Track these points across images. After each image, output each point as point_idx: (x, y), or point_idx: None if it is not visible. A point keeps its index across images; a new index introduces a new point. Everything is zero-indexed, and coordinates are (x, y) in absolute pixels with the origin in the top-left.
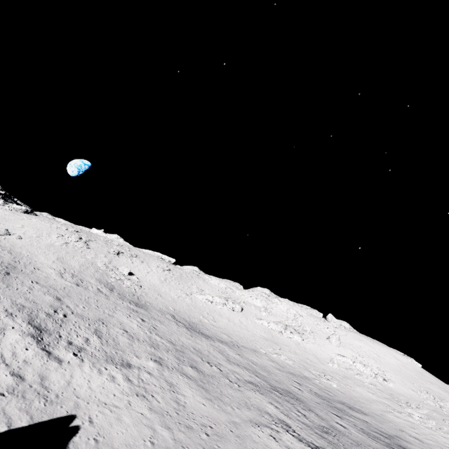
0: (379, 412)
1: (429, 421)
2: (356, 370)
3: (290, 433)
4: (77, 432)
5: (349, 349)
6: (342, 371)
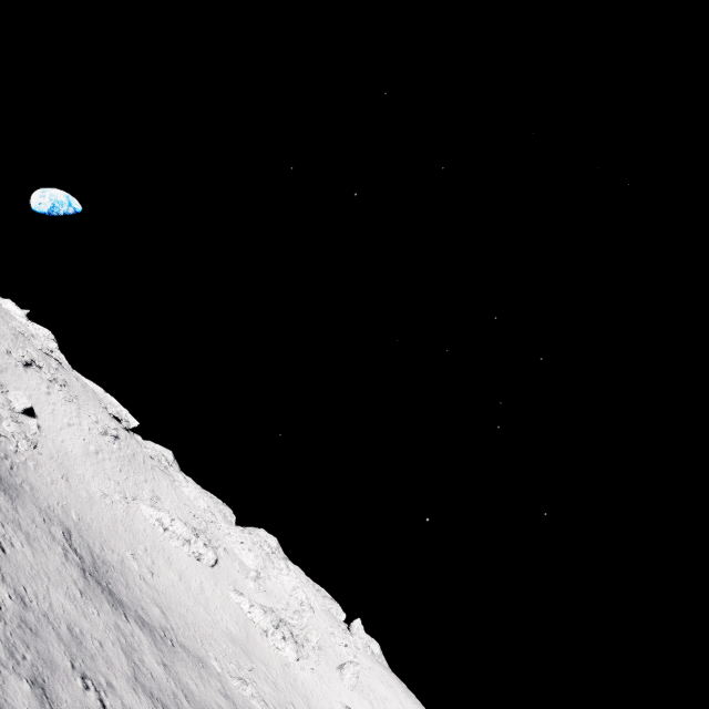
0: None
1: None
2: None
3: None
4: None
5: (367, 700)
6: None
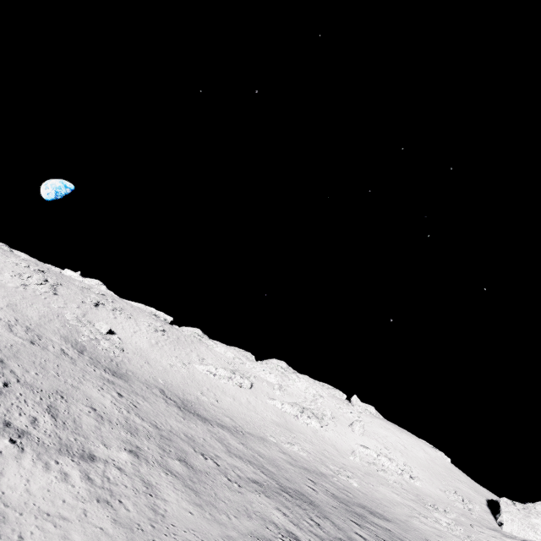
0: (403, 517)
1: (456, 528)
2: (381, 464)
3: None
4: None
5: (374, 439)
6: (365, 466)
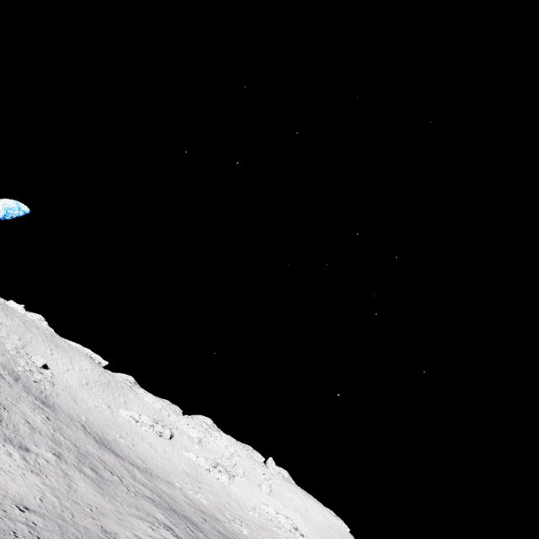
0: None
1: None
2: (277, 522)
3: (170, 531)
4: None
5: (279, 500)
6: (262, 521)
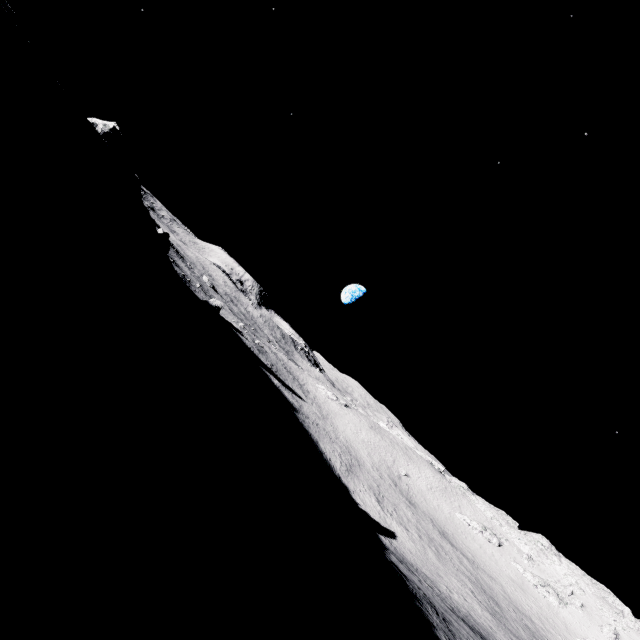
0: None
1: None
2: None
3: (471, 592)
4: (397, 537)
5: None
6: None
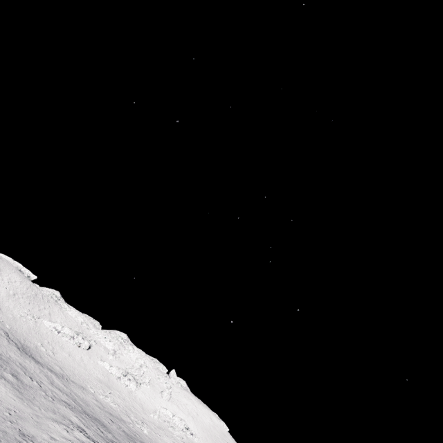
0: None
1: None
2: (173, 423)
3: (83, 433)
4: None
5: (176, 405)
6: (160, 422)
